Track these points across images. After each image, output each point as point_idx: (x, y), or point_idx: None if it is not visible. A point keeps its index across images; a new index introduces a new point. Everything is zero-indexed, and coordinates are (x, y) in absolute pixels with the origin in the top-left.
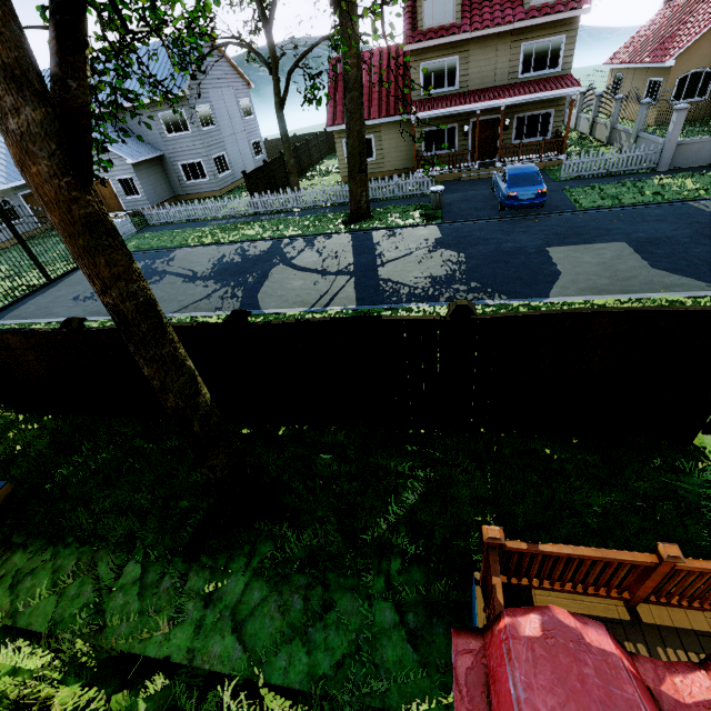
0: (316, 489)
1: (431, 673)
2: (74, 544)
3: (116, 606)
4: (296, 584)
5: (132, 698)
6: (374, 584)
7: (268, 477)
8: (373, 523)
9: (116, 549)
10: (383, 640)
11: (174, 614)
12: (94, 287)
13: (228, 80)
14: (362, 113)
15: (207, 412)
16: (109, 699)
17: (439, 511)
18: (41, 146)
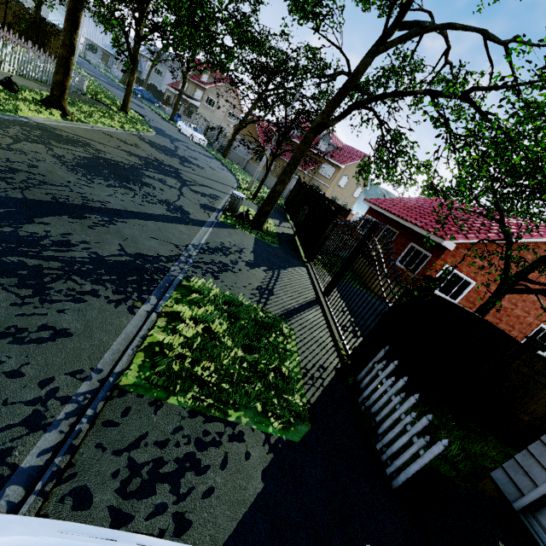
0: None
1: None
2: None
3: None
4: None
5: None
6: None
7: None
8: None
9: None
10: None
11: None
12: None
13: None
14: None
15: None
16: None
17: None
18: None
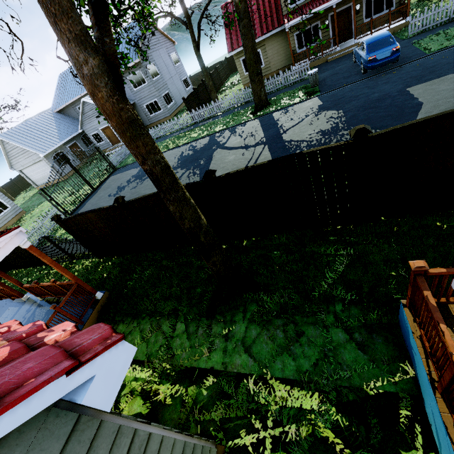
0: (274, 271)
1: (379, 365)
2: (147, 317)
3: (177, 345)
4: (276, 324)
5: (198, 388)
6: (327, 319)
7: (243, 269)
8: (318, 285)
9: (168, 317)
10: (341, 349)
11: (210, 346)
12: (138, 161)
13: (161, 44)
14: (252, 33)
15: (206, 229)
16: (186, 389)
17: (362, 272)
18: (101, 80)
